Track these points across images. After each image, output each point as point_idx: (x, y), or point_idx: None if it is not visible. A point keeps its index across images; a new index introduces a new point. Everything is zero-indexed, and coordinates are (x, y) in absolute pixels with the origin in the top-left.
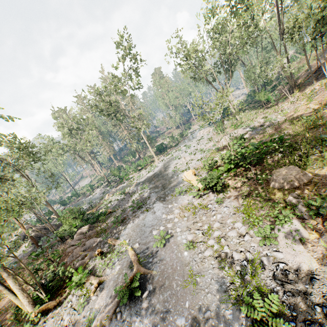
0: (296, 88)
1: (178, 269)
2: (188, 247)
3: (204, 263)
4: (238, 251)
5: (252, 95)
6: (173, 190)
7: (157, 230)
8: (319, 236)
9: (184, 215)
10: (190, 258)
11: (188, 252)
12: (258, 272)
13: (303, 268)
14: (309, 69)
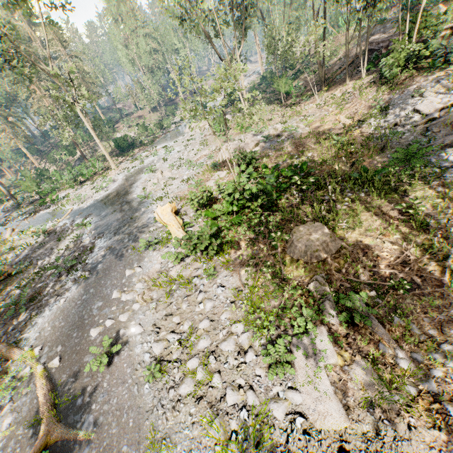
0: (324, 84)
1: (130, 425)
2: (153, 374)
3: (178, 414)
4: (236, 385)
5: (268, 79)
6: (137, 237)
7: (99, 327)
8: (350, 360)
9: (152, 297)
10: (155, 400)
11: (152, 384)
12: (265, 434)
13: (329, 426)
14: (347, 58)
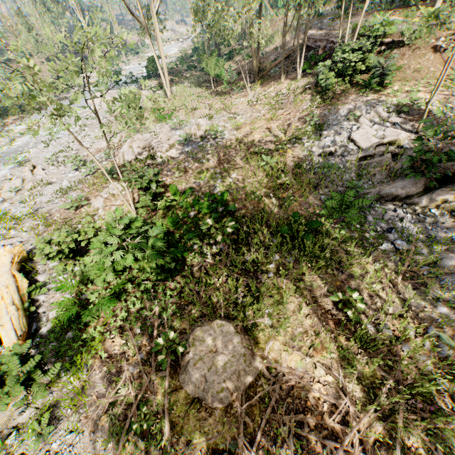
0: (259, 75)
1: None
2: None
3: None
4: None
5: (200, 51)
6: None
7: None
8: None
9: None
10: None
11: None
12: None
13: None
14: (283, 51)
